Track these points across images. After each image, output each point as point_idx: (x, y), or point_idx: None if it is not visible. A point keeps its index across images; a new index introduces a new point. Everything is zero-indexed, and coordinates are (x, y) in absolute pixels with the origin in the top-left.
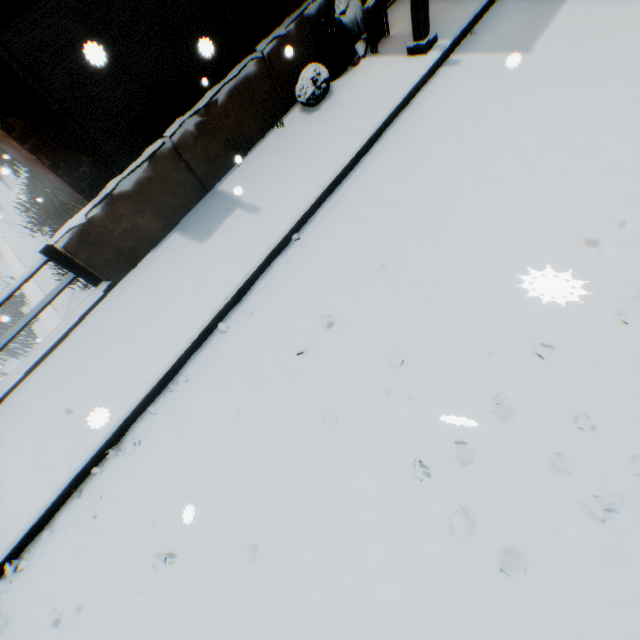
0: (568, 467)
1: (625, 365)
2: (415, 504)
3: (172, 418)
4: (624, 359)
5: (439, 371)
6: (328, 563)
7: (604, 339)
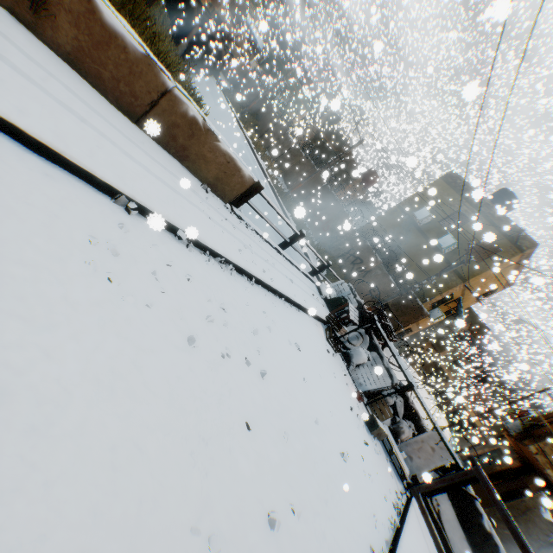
0: (225, 321)
1: (176, 303)
2: (268, 371)
3: (359, 550)
4: (174, 303)
5: (236, 394)
6: (295, 390)
7: (168, 313)
